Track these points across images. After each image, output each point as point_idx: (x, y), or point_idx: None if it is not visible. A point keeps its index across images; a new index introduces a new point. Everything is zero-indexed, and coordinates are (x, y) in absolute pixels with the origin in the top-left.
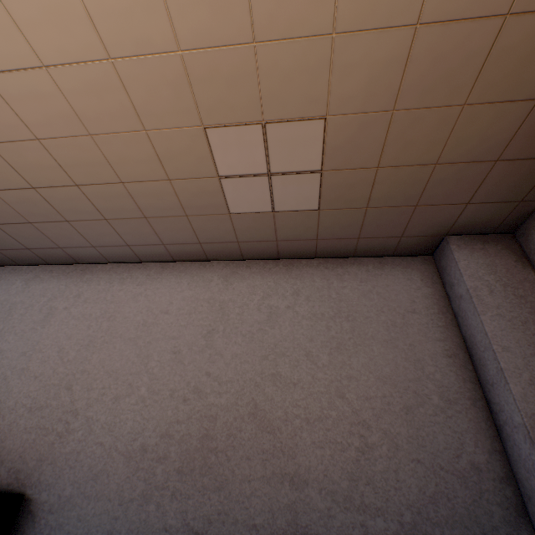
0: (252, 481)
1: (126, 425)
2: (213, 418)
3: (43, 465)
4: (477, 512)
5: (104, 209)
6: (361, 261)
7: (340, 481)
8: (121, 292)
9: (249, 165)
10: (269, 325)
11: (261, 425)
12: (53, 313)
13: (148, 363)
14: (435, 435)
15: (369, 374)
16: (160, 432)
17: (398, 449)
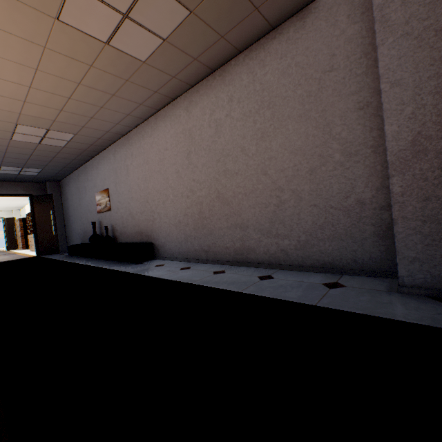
0: (223, 229)
1: (171, 213)
2: (201, 203)
3: (153, 233)
4: (353, 231)
5: (94, 103)
6: (282, 29)
7: (265, 224)
8: (145, 145)
9: (107, 21)
10: (217, 136)
11: (222, 202)
12: (128, 169)
13: (168, 182)
14: (331, 185)
15: (284, 151)
16: (183, 214)
17: (301, 201)
